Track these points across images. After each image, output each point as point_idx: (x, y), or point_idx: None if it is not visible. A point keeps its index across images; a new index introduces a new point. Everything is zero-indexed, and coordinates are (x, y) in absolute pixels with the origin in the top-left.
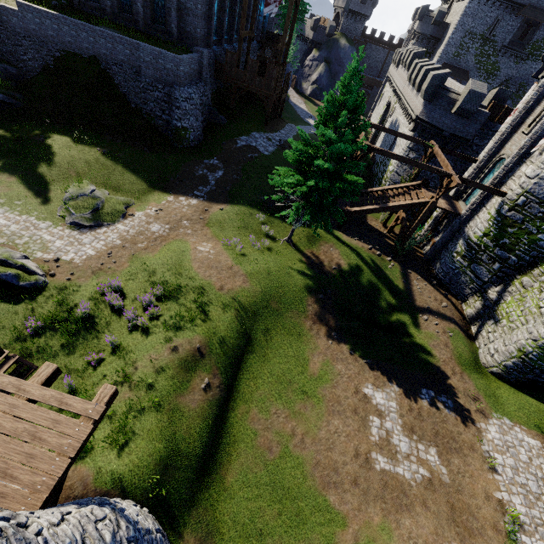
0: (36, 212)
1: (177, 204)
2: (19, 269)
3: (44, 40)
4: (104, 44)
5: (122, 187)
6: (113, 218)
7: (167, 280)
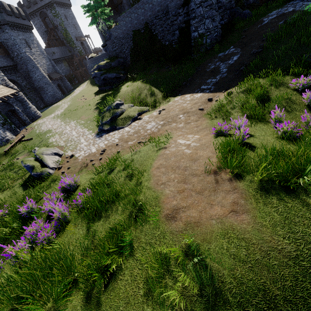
0: (91, 125)
1: (180, 101)
2: (41, 162)
3: (128, 33)
4: (148, 8)
5: (145, 100)
6: (124, 122)
7: (112, 184)
